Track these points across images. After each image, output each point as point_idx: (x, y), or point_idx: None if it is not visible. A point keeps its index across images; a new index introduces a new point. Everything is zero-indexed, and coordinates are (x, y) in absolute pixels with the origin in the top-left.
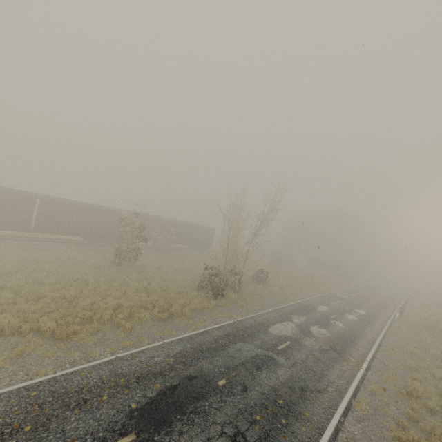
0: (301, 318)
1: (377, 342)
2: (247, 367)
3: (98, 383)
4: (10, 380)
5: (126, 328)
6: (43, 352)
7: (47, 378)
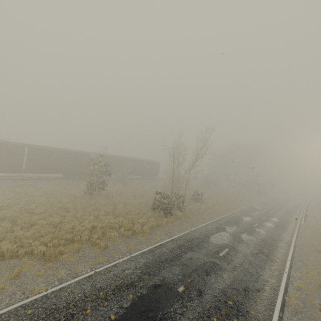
0: (232, 228)
1: (292, 243)
2: (199, 274)
3: (82, 297)
4: (9, 300)
5: (101, 246)
6: (36, 272)
7: (40, 295)
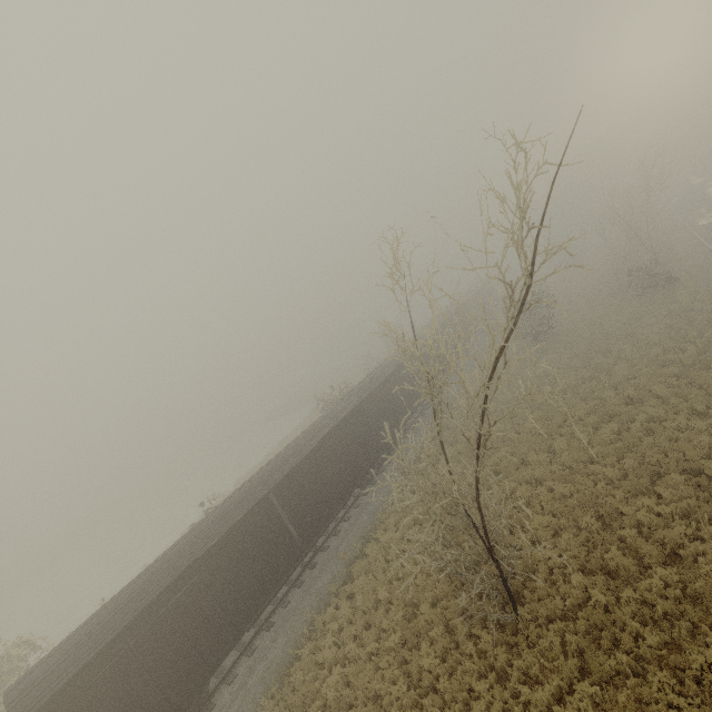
0: None
1: None
2: None
3: None
4: None
5: None
6: None
7: None
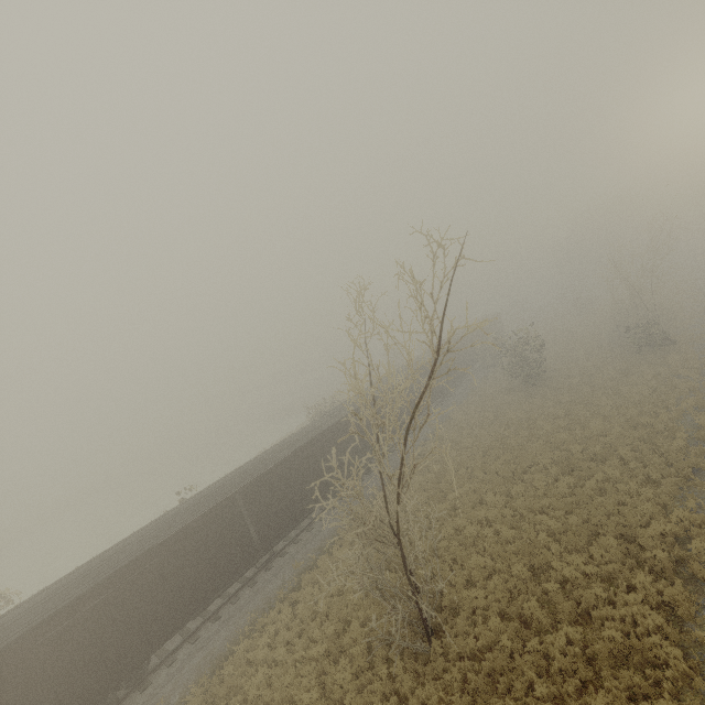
0: None
1: None
2: None
3: None
4: None
5: None
6: None
7: None
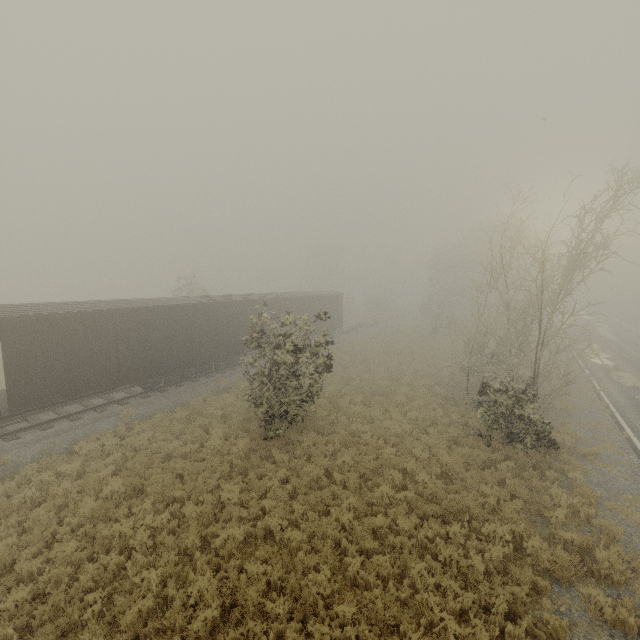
0: None
1: None
2: None
3: None
4: None
5: None
6: None
7: None
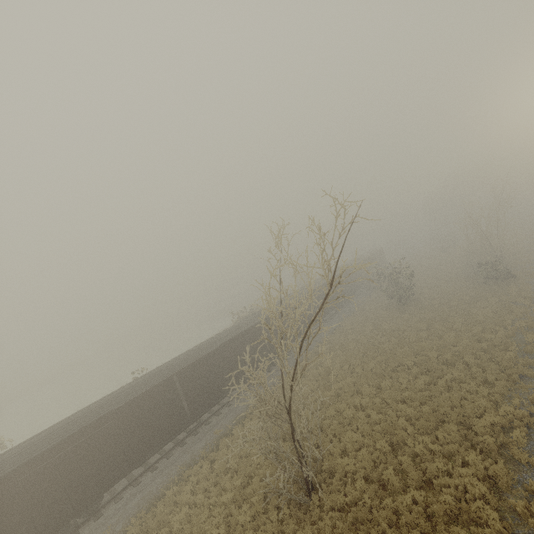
0: None
1: None
2: None
3: None
4: None
5: None
6: None
7: None
